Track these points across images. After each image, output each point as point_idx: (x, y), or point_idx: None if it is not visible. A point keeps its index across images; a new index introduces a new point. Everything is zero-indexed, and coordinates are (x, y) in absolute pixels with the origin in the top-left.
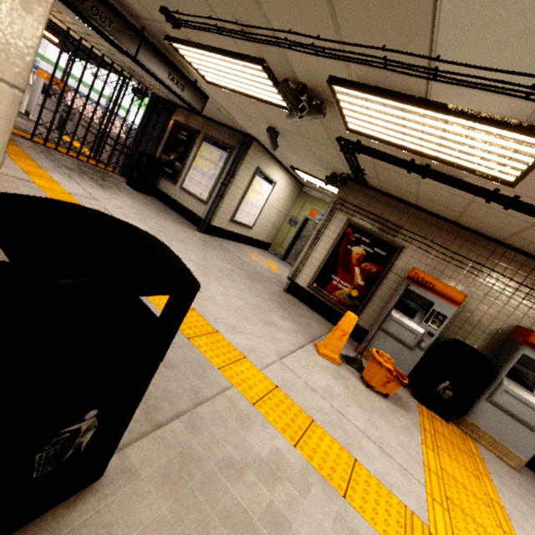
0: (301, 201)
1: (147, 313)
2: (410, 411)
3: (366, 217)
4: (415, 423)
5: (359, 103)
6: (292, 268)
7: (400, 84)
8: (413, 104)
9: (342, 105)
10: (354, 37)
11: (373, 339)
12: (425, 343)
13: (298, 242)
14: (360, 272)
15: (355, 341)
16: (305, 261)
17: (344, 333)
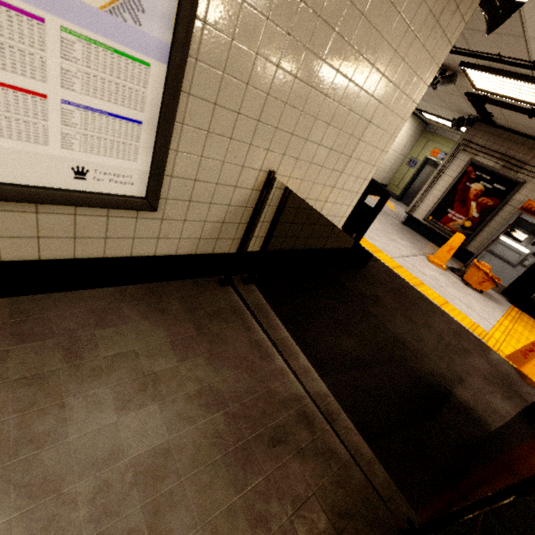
0: (423, 140)
1: (367, 207)
2: (500, 305)
3: (490, 156)
4: (501, 310)
5: (483, 76)
6: (411, 204)
7: (513, 68)
8: (522, 81)
9: (470, 76)
10: (478, 48)
11: (479, 259)
12: (527, 262)
13: (416, 183)
14: (476, 205)
15: (463, 264)
16: (423, 198)
17: (452, 248)
